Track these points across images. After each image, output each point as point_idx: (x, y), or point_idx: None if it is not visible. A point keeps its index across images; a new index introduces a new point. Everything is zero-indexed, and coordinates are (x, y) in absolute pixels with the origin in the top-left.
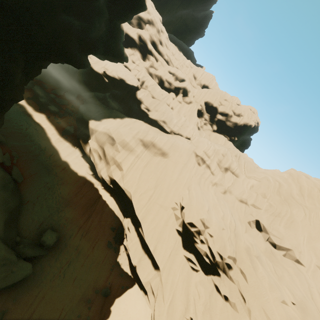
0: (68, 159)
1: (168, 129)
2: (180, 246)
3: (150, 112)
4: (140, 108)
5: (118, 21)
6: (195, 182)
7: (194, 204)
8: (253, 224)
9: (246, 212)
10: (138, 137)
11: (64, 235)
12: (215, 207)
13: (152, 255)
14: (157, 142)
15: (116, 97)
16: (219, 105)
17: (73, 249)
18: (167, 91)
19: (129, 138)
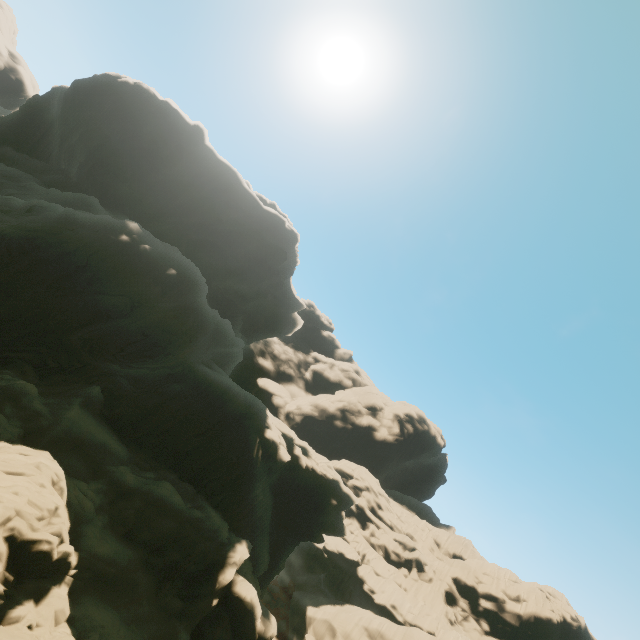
0: None
1: (400, 617)
2: None
3: (376, 594)
4: (363, 590)
5: (341, 510)
6: None
7: None
8: None
9: None
10: (362, 624)
11: None
12: None
13: None
14: (385, 631)
15: (333, 579)
16: (478, 583)
17: None
18: (397, 566)
19: (351, 624)
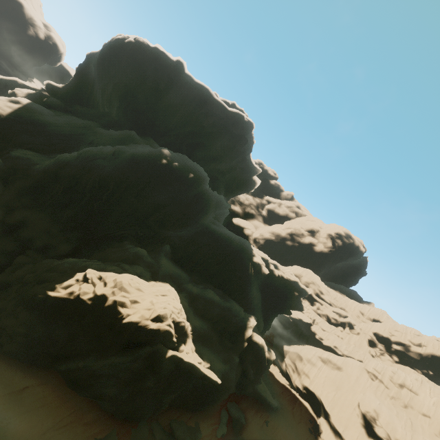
0: (272, 371)
1: (340, 352)
2: (364, 434)
3: (323, 340)
4: (315, 338)
5: (300, 297)
6: (371, 392)
7: (366, 397)
8: (439, 433)
9: (430, 423)
10: (317, 355)
11: (282, 409)
12: (390, 408)
13: (342, 436)
14: (331, 359)
15: (296, 332)
16: (391, 336)
17: (288, 419)
18: (335, 326)
19: (311, 355)
